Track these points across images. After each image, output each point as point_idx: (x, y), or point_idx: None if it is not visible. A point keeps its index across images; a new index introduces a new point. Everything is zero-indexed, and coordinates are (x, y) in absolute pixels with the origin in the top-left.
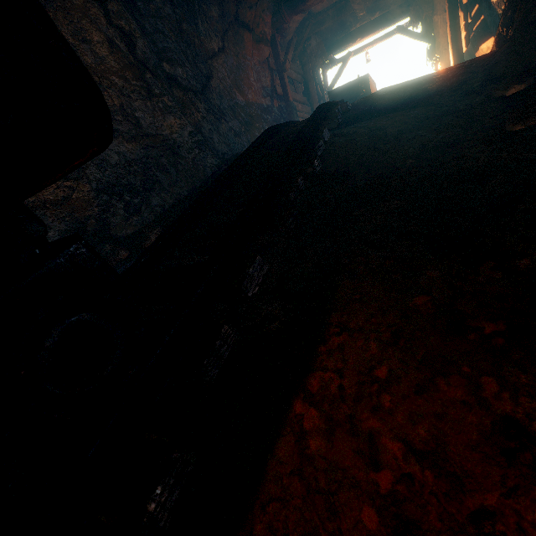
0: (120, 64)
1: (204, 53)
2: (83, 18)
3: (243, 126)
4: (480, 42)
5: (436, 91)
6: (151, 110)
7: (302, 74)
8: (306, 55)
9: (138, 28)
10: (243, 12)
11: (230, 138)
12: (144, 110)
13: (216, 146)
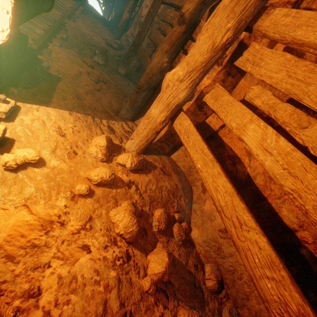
0: None
1: None
2: None
3: None
4: None
5: (101, 17)
6: None
7: None
8: None
9: None
10: None
11: None
12: None
13: None
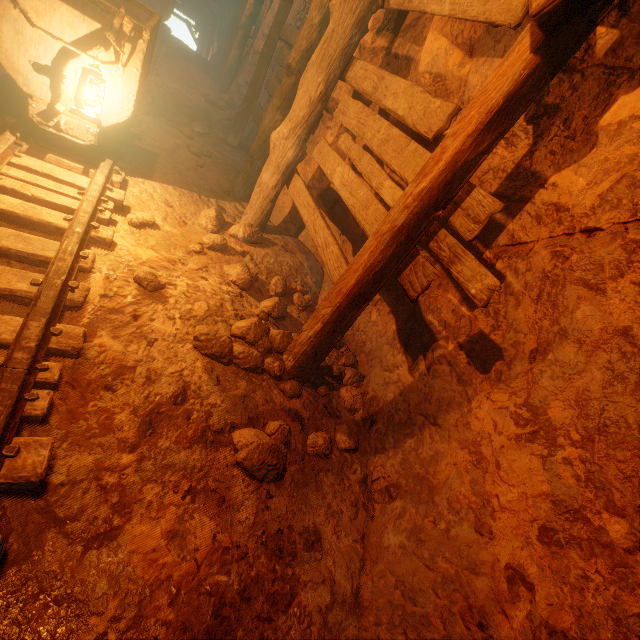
0: None
1: None
2: None
3: None
4: None
5: (194, 56)
6: None
7: None
8: None
9: None
10: None
11: None
12: None
13: None
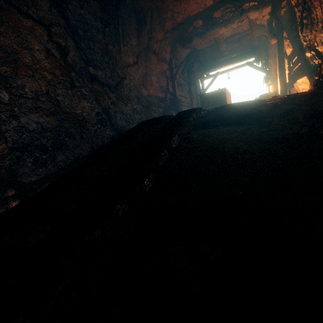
0: (52, 65)
1: (122, 63)
2: (29, 34)
3: (144, 108)
4: (297, 78)
5: (268, 113)
6: (70, 95)
7: (188, 81)
8: (191, 71)
9: (74, 45)
10: (152, 44)
11: (132, 115)
12: (65, 95)
13: (118, 121)
